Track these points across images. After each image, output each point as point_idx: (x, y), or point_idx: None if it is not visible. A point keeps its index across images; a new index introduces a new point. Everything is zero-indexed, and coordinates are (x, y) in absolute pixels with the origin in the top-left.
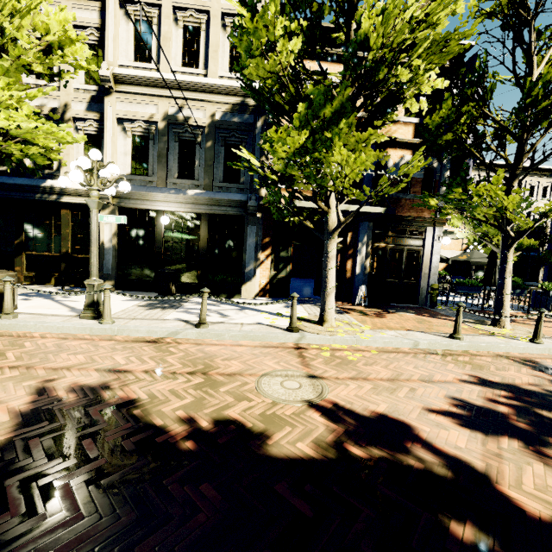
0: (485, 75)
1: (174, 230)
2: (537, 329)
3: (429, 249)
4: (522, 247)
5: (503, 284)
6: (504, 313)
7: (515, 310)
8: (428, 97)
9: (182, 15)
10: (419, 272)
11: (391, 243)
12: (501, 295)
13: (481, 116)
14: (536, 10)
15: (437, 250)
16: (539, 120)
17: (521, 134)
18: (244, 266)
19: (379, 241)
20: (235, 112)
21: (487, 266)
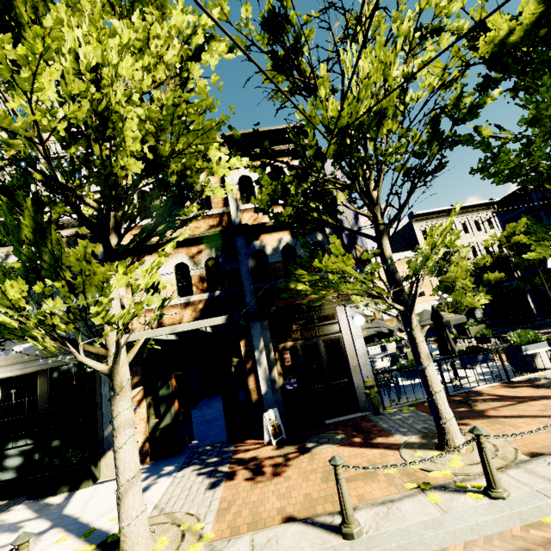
0: (299, 142)
1: (2, 403)
2: (486, 469)
3: (349, 333)
4: (490, 282)
5: (425, 377)
6: (447, 424)
7: (492, 382)
8: (272, 178)
9: (8, 169)
10: (347, 365)
11: (300, 338)
12: (430, 395)
13: (325, 180)
14: (314, 73)
15: (357, 333)
16: (355, 169)
17: (366, 188)
18: (101, 429)
19: (284, 341)
20: (71, 244)
21: (435, 330)
